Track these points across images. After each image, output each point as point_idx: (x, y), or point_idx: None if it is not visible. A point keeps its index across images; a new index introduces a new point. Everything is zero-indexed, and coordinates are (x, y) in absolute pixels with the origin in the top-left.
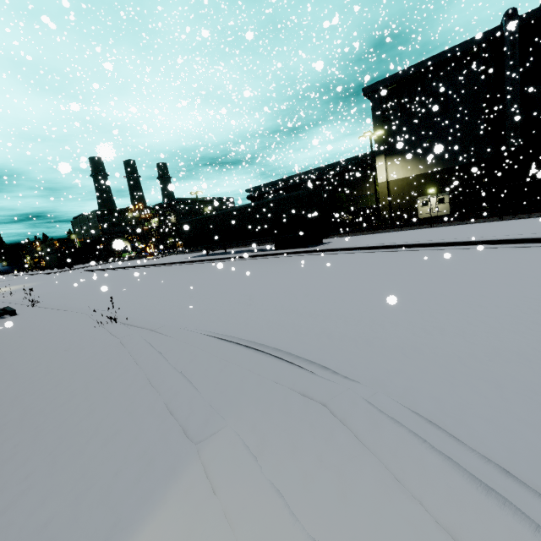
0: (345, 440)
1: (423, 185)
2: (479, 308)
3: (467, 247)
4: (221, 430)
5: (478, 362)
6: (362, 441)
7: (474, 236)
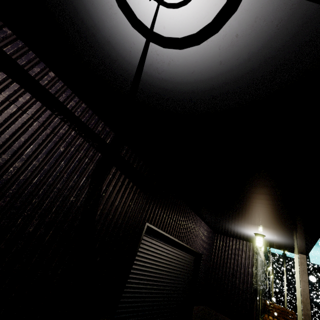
0: None
1: None
2: None
3: None
4: None
5: None
6: None
7: None
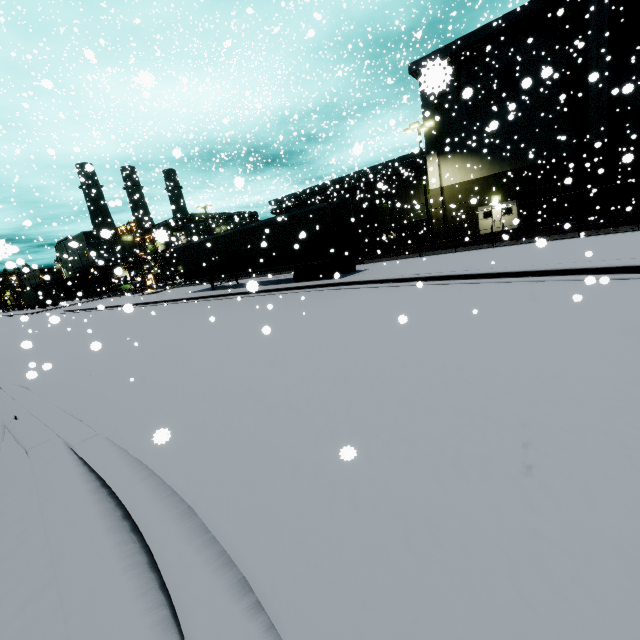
0: None
1: (485, 192)
2: (552, 407)
3: (537, 279)
4: None
5: (548, 584)
6: None
7: (546, 262)
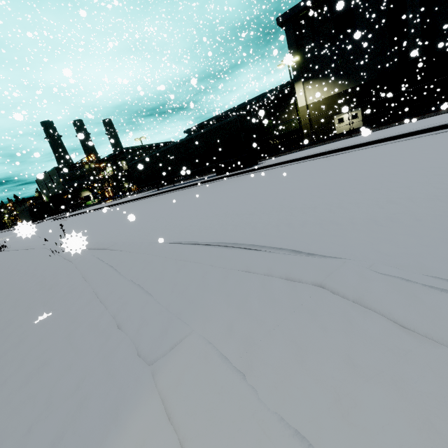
0: (376, 328)
1: (338, 104)
2: (438, 176)
3: (393, 141)
4: (185, 340)
5: None
6: (406, 325)
7: (397, 131)
